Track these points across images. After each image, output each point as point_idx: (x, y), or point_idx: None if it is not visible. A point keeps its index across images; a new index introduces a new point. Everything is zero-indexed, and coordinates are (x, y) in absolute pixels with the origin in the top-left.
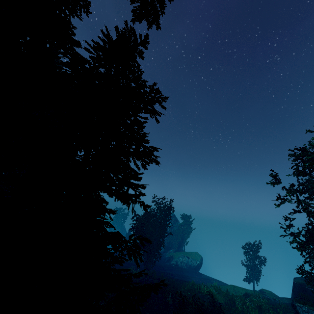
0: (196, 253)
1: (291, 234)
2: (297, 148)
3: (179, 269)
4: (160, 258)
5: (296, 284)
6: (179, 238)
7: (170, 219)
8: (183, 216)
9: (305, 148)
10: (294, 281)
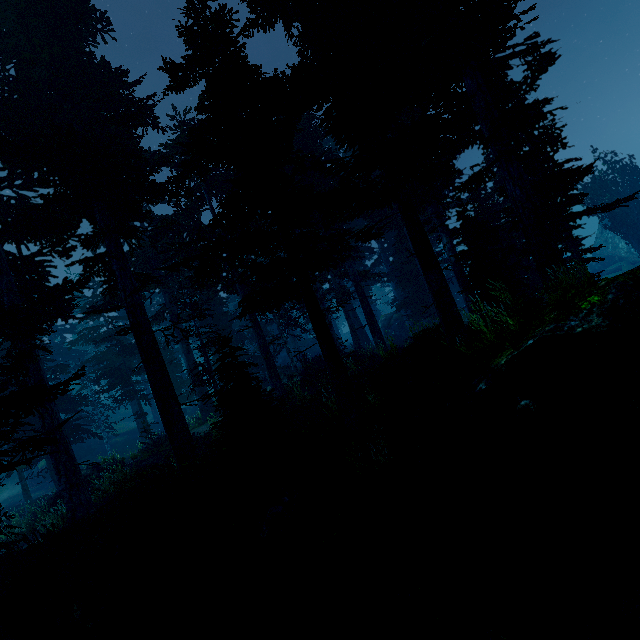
0: None
1: None
2: None
3: None
4: None
5: None
6: None
7: None
8: None
9: None
10: None
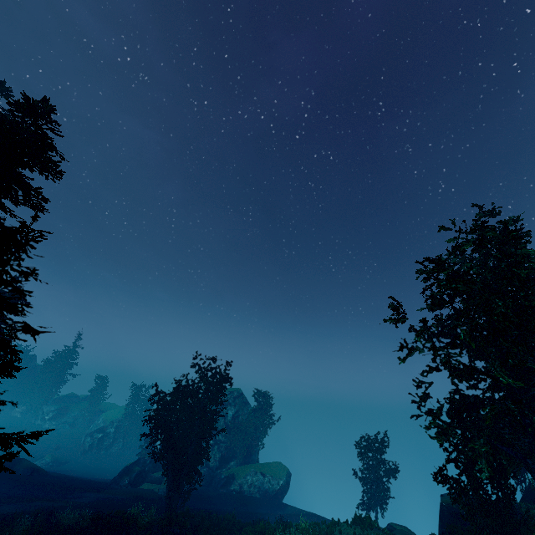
0: (278, 464)
1: (428, 412)
2: (428, 258)
3: (245, 500)
4: (201, 481)
5: (444, 507)
6: (249, 437)
7: (233, 400)
8: (257, 394)
9: (440, 258)
10: (441, 502)
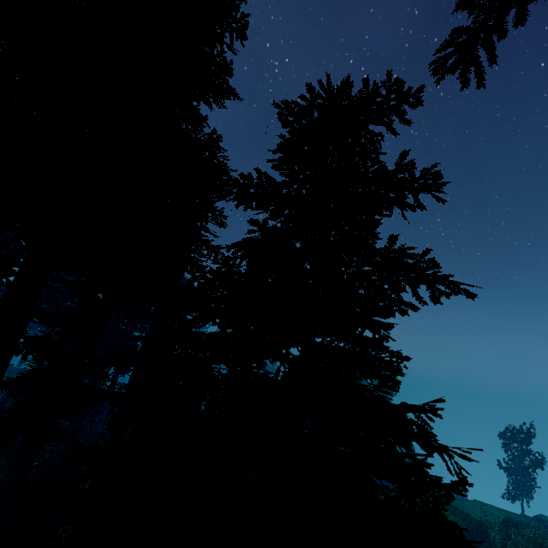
0: None
1: None
2: None
3: None
4: None
5: None
6: None
7: None
8: None
9: None
10: None
